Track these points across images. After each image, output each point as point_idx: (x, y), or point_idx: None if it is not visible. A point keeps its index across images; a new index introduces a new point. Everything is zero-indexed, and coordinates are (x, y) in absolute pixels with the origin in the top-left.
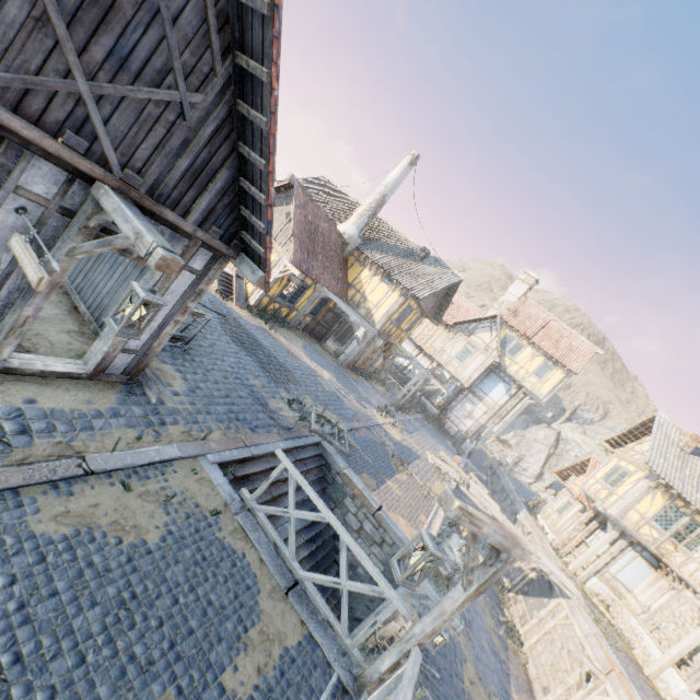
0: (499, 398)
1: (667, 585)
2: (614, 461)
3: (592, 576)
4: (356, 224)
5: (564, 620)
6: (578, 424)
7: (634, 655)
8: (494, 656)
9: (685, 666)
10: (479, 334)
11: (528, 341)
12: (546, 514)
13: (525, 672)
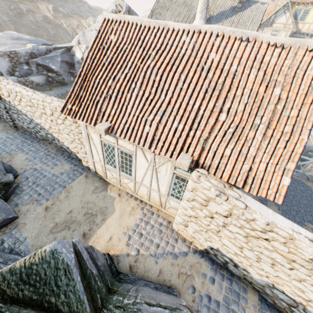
0: None
1: None
2: None
3: None
4: (201, 18)
5: None
6: None
7: None
8: None
9: None
10: (277, 21)
11: (312, 5)
12: None
13: None
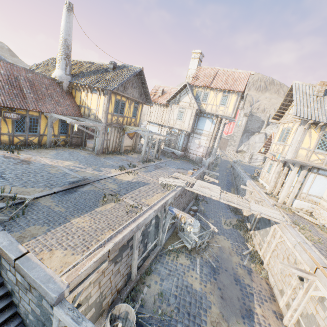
0: (209, 128)
1: None
2: (281, 127)
3: (294, 200)
4: (59, 68)
5: (280, 239)
6: (273, 125)
7: None
8: (239, 286)
9: None
10: (183, 100)
11: (209, 88)
12: (262, 176)
13: (267, 282)
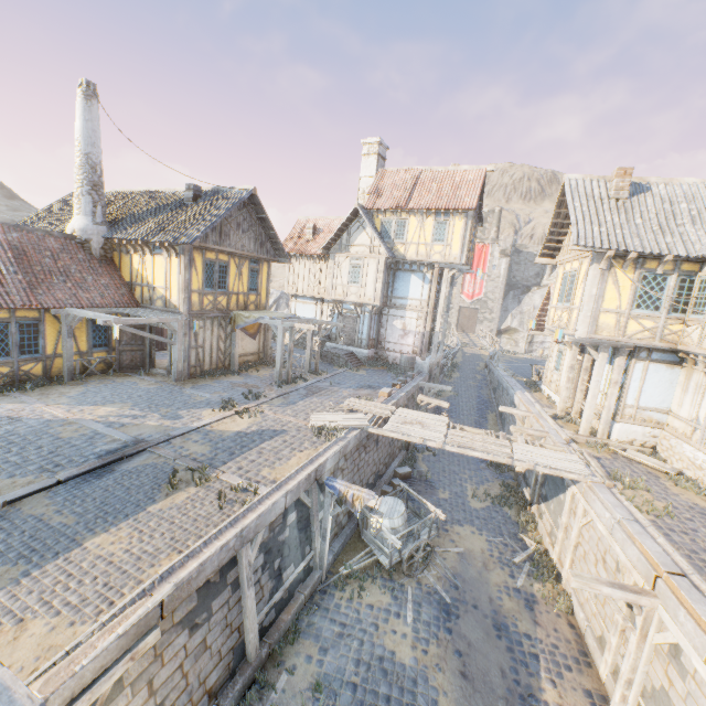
0: (420, 293)
1: (703, 377)
2: (560, 272)
3: (613, 425)
4: (80, 212)
5: (585, 518)
6: None
7: None
8: (505, 640)
9: None
10: (356, 241)
11: (405, 211)
12: (548, 380)
13: (571, 623)
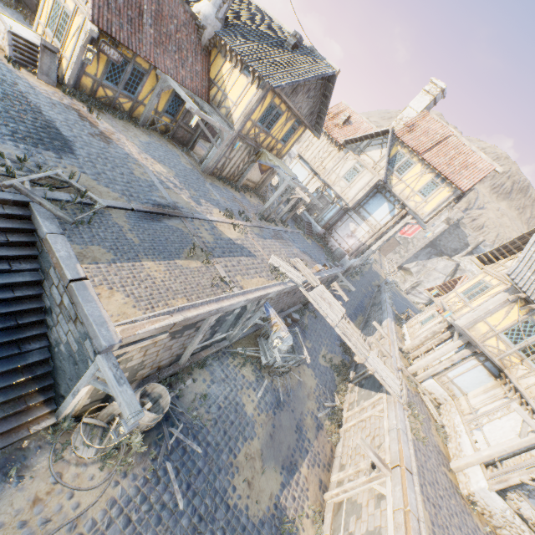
0: (381, 218)
1: (502, 394)
2: (480, 276)
3: (429, 378)
4: (211, 0)
5: (379, 413)
6: None
7: (448, 448)
8: (298, 435)
9: (492, 467)
10: (369, 152)
11: (419, 158)
12: (411, 324)
13: (332, 449)
